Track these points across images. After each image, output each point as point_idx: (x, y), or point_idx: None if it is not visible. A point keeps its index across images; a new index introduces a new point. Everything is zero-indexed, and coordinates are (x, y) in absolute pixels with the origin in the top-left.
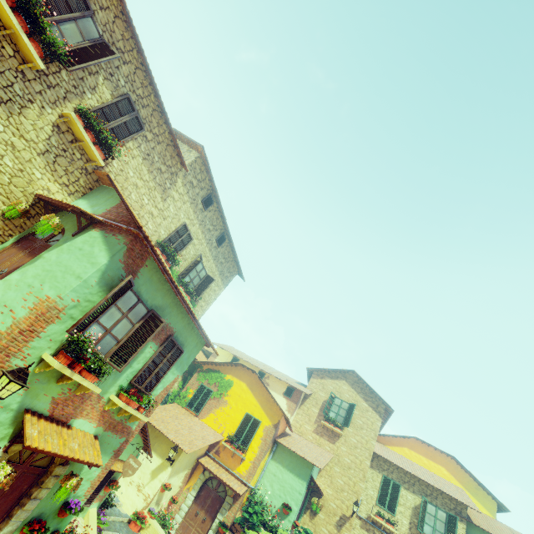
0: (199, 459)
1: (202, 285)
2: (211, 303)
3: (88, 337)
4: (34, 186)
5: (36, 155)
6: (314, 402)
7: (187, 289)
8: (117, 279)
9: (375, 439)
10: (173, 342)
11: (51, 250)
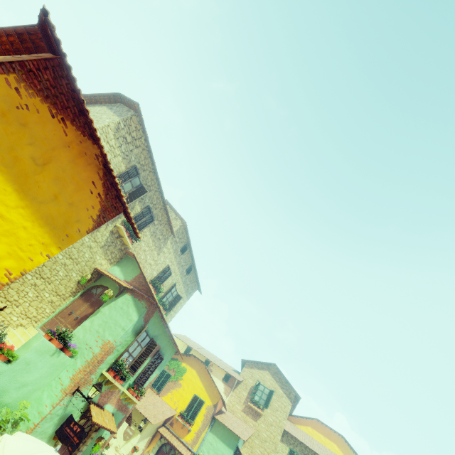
0: (159, 428)
1: (173, 301)
2: (177, 311)
3: (123, 361)
4: (95, 264)
5: (99, 248)
6: (244, 387)
7: (164, 306)
8: (139, 327)
9: (286, 419)
10: (159, 354)
11: (105, 306)
